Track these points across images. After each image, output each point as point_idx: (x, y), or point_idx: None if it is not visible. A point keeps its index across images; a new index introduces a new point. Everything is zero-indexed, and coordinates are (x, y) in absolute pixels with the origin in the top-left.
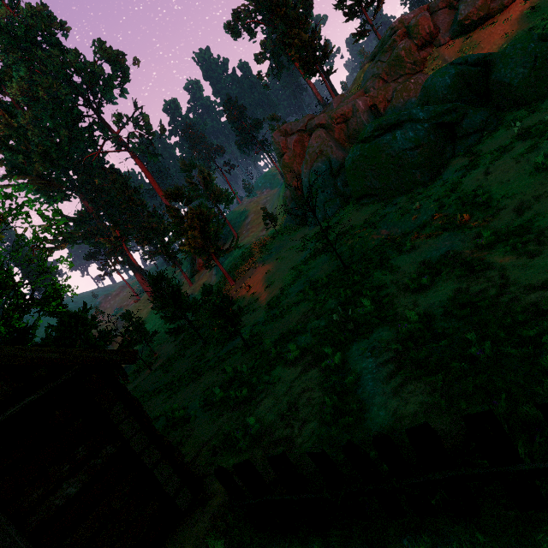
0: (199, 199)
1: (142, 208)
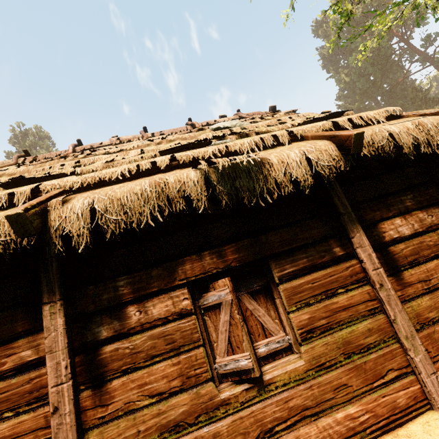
0: None
1: None
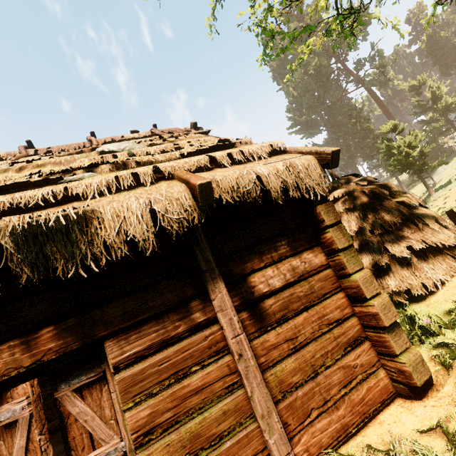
0: (425, 113)
1: (369, 132)
